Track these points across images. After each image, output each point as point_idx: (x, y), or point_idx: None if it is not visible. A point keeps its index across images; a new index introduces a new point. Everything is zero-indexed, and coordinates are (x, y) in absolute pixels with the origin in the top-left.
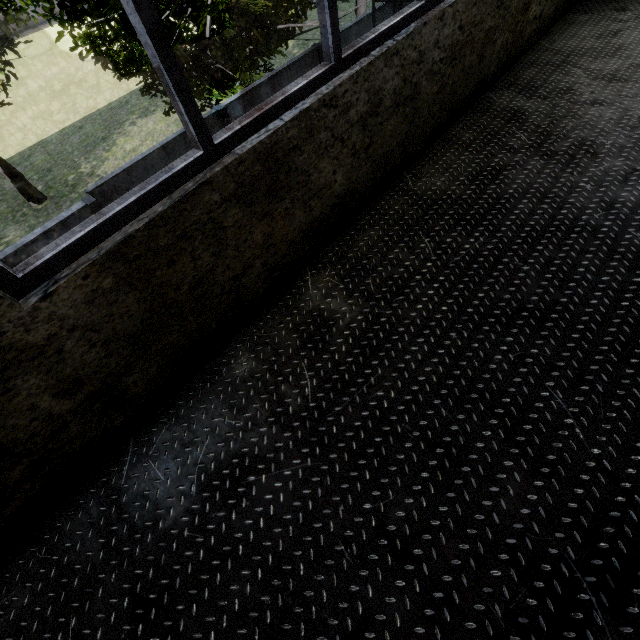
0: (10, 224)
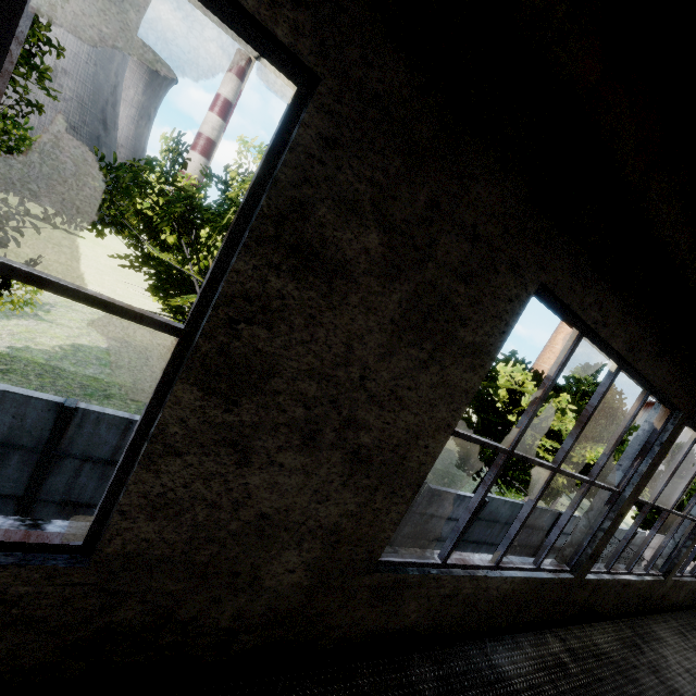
0: None
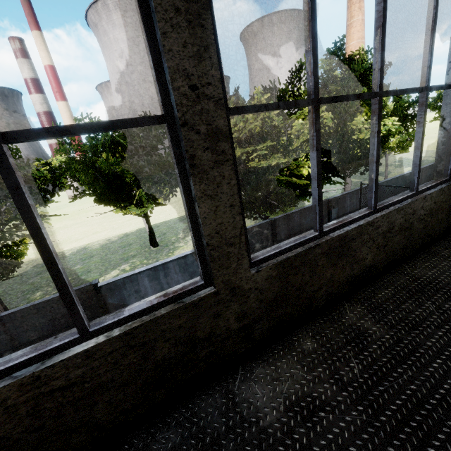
0: (137, 254)
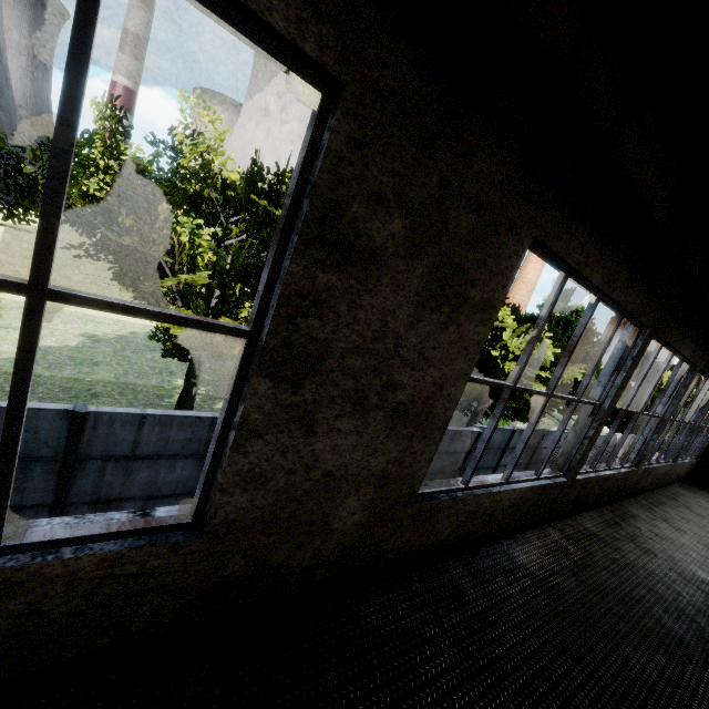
0: None
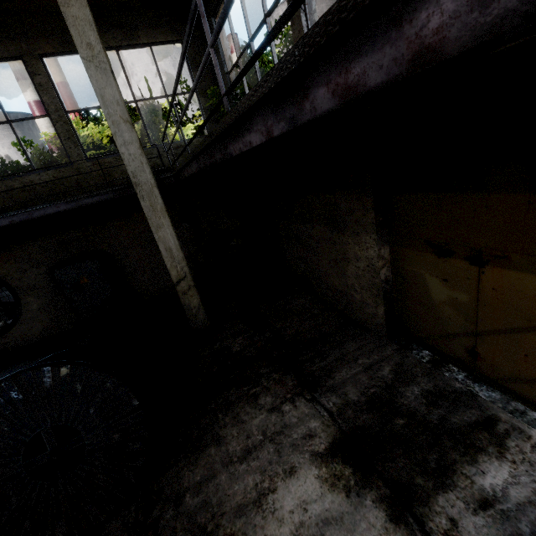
0: None
